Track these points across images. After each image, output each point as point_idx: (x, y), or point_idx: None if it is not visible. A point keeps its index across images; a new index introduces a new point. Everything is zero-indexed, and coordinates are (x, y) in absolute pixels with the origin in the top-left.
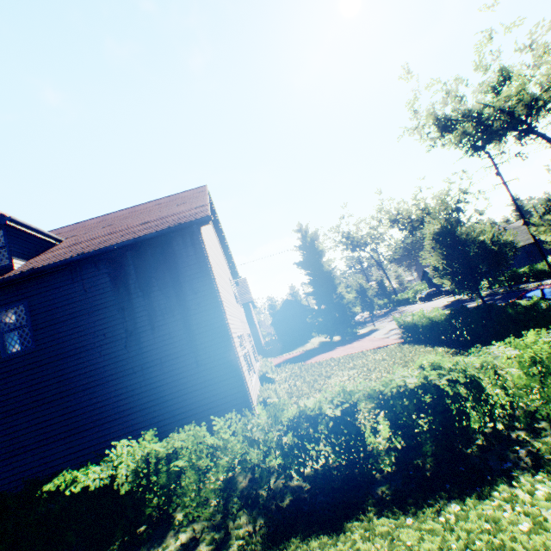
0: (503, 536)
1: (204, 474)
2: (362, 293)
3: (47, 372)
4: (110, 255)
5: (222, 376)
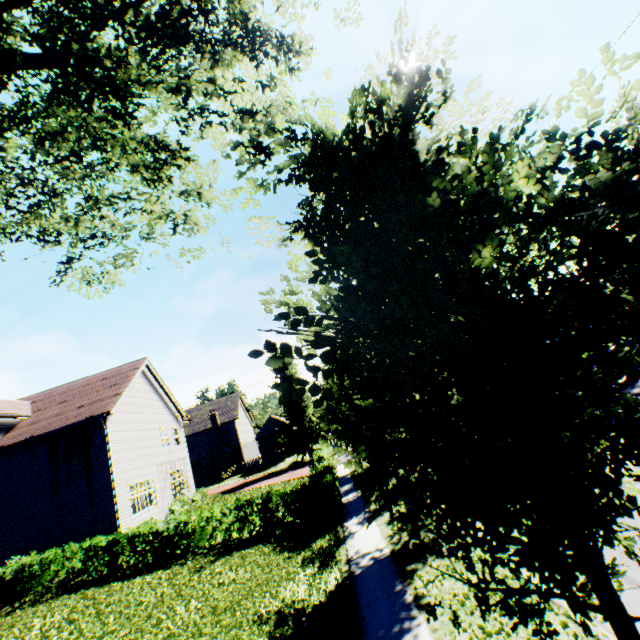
0: (109, 590)
1: (44, 571)
2: None
3: (4, 512)
4: (50, 435)
5: (106, 516)
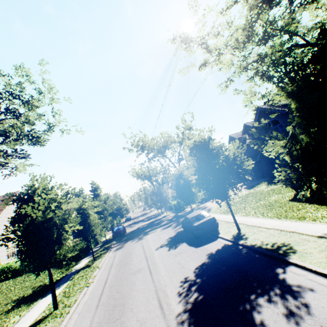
0: None
1: None
2: (120, 209)
3: None
4: None
5: None
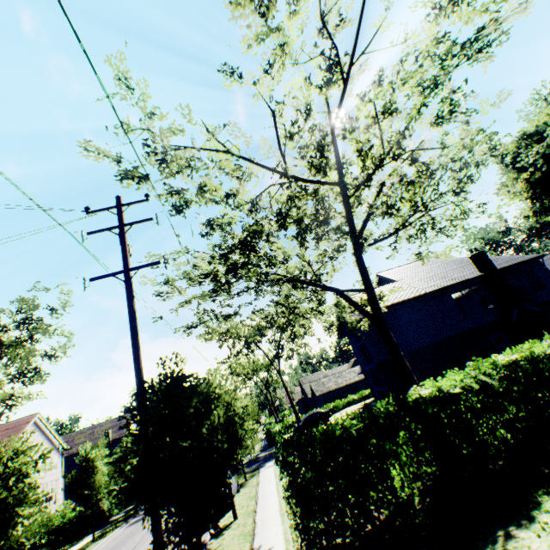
0: None
1: None
2: None
3: None
4: None
5: None
